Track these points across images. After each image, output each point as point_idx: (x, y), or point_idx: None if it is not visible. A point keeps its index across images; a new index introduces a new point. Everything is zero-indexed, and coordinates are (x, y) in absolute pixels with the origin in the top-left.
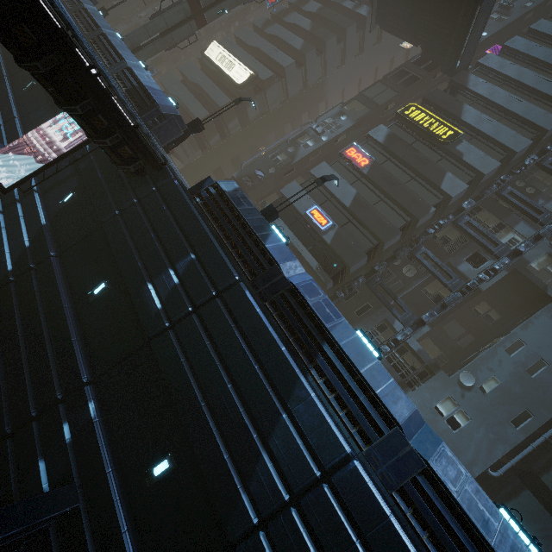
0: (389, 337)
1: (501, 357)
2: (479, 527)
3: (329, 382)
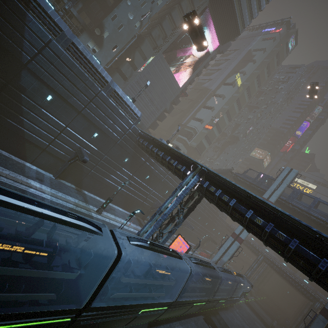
0: (61, 7)
1: (110, 22)
2: (85, 55)
3: (38, 17)
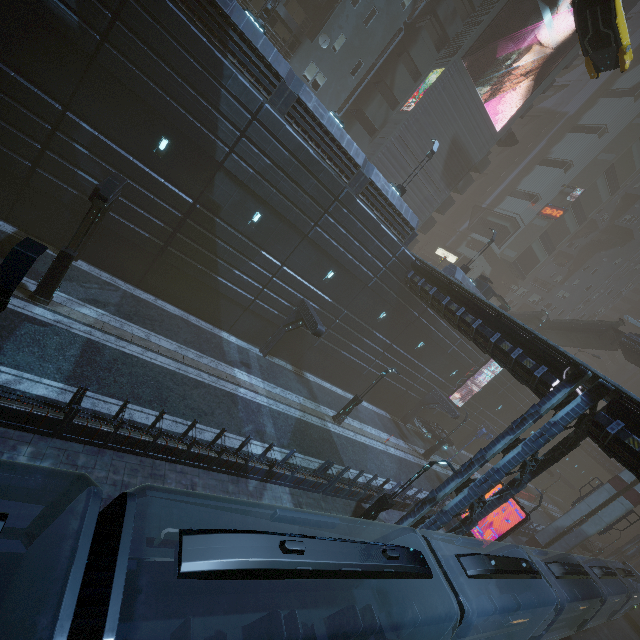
0: (261, 8)
1: (348, 12)
2: (320, 119)
3: (240, 62)
